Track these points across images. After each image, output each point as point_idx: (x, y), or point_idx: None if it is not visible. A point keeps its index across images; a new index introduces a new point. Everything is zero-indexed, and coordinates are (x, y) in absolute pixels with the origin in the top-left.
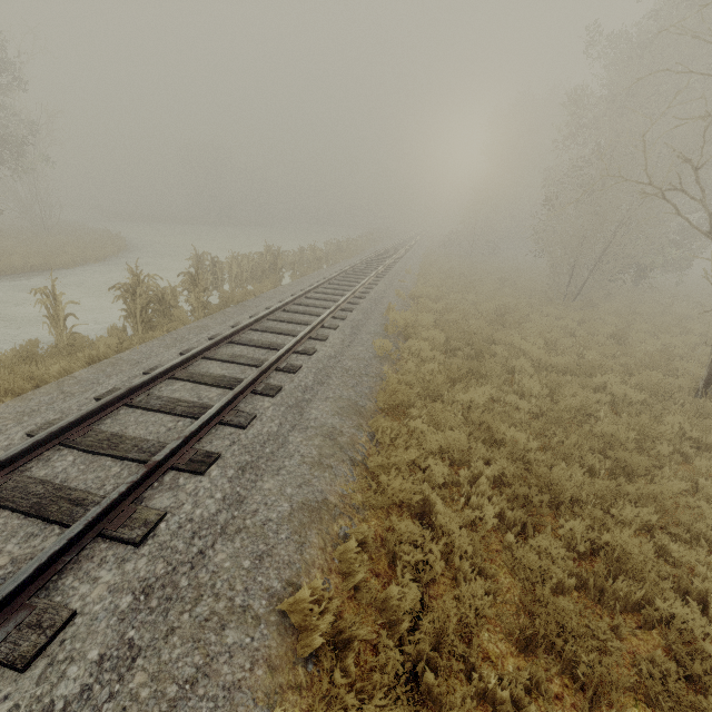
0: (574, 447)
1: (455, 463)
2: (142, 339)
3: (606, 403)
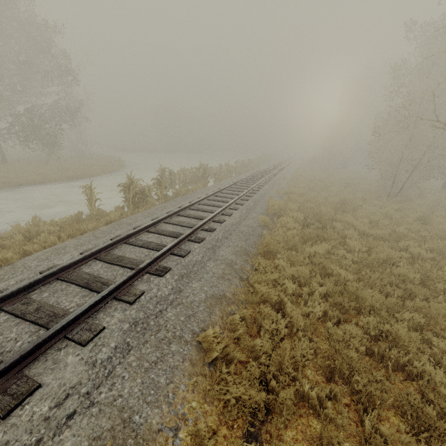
0: (377, 280)
1: (302, 285)
2: (132, 213)
3: (406, 258)
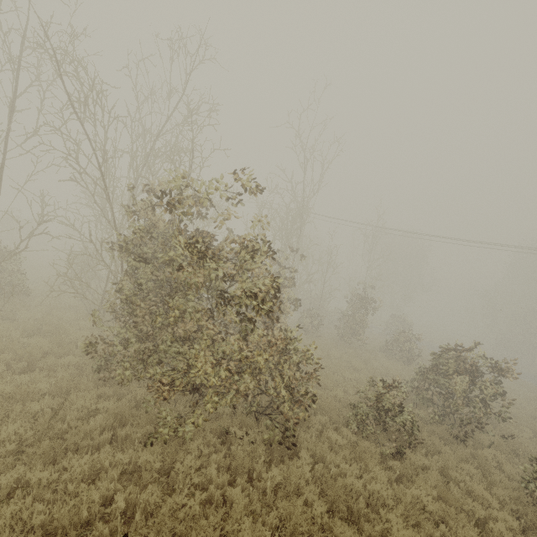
0: None
1: None
2: None
3: None
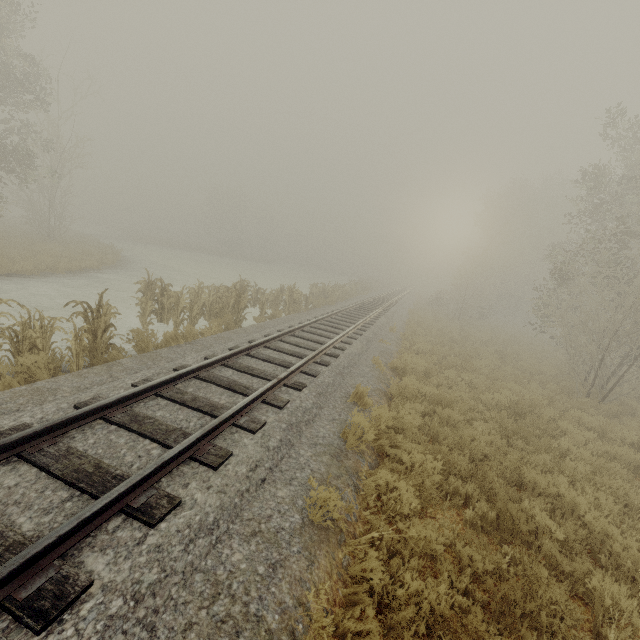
0: None
1: None
2: None
3: None
